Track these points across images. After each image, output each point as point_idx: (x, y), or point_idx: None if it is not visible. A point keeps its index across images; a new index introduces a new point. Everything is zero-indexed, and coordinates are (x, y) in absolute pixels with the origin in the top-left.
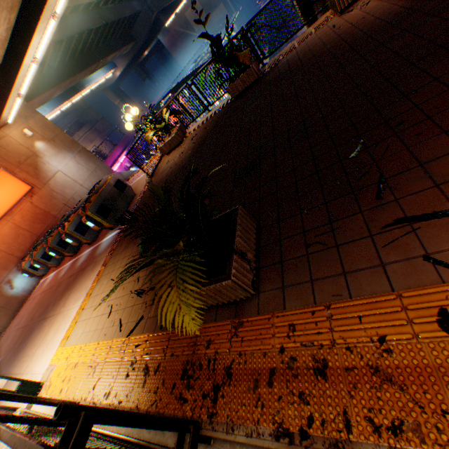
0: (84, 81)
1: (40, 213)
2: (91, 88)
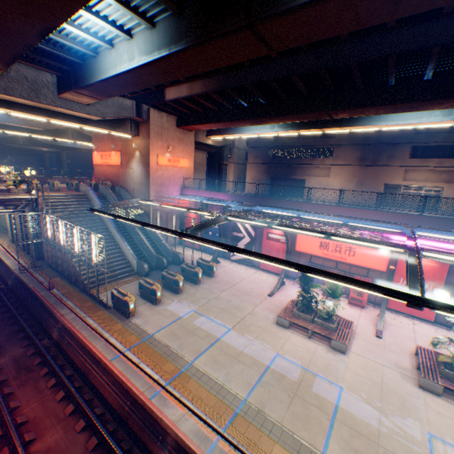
0: (368, 116)
1: (119, 175)
2: (385, 127)
